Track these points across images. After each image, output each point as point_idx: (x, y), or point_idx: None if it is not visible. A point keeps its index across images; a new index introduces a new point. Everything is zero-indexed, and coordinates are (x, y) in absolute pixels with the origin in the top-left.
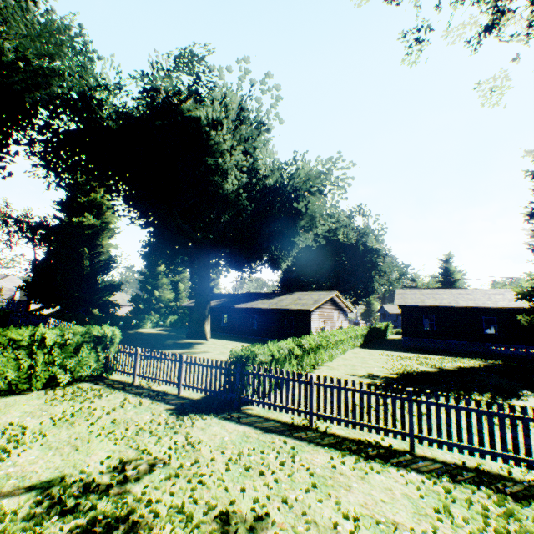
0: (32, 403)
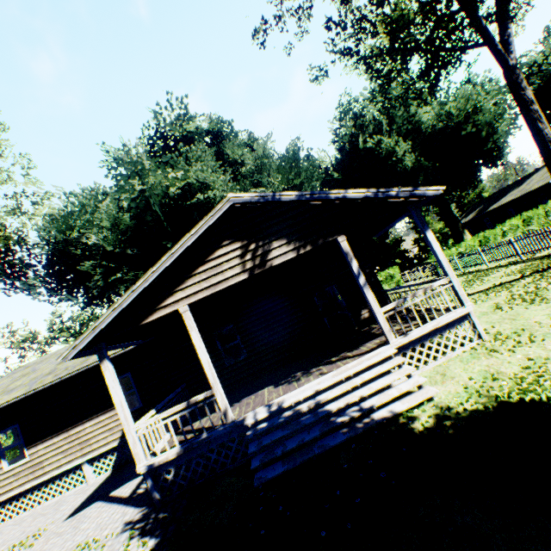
0: None
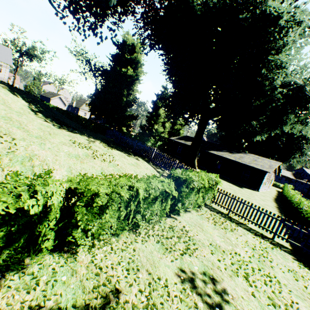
0: (208, 225)
